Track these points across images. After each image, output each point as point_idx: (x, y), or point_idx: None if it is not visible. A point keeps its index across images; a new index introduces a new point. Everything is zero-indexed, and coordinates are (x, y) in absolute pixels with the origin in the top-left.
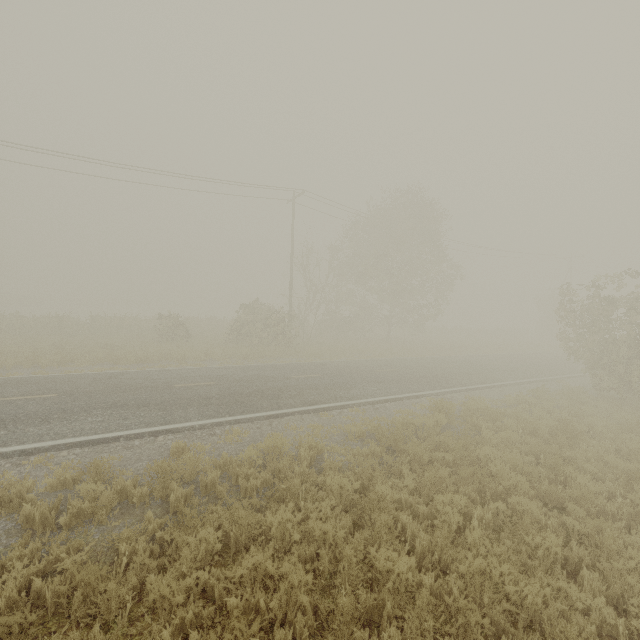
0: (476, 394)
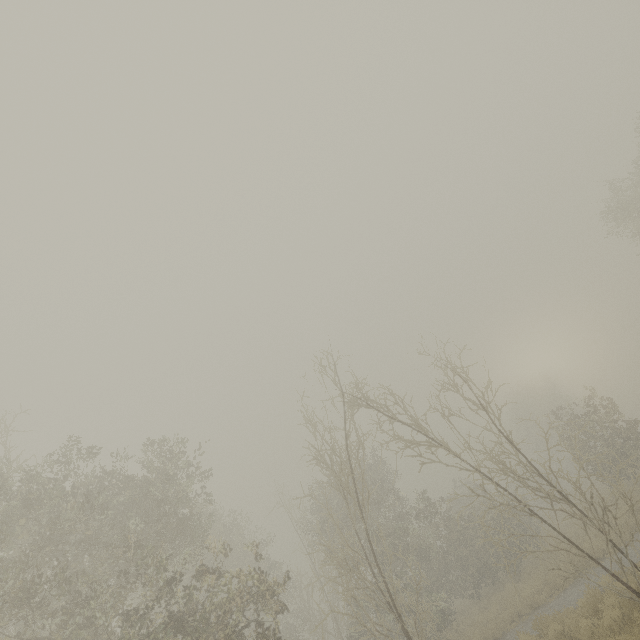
0: None
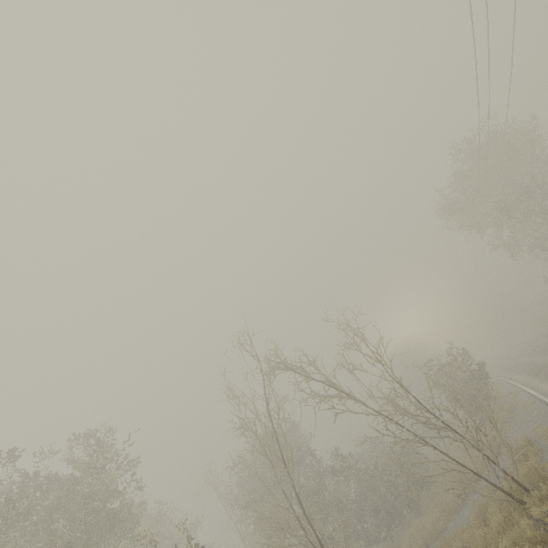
0: (505, 387)
